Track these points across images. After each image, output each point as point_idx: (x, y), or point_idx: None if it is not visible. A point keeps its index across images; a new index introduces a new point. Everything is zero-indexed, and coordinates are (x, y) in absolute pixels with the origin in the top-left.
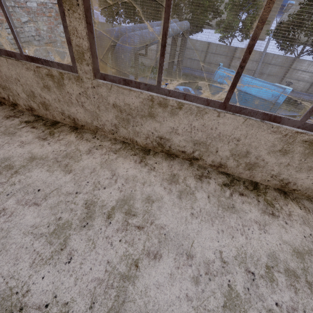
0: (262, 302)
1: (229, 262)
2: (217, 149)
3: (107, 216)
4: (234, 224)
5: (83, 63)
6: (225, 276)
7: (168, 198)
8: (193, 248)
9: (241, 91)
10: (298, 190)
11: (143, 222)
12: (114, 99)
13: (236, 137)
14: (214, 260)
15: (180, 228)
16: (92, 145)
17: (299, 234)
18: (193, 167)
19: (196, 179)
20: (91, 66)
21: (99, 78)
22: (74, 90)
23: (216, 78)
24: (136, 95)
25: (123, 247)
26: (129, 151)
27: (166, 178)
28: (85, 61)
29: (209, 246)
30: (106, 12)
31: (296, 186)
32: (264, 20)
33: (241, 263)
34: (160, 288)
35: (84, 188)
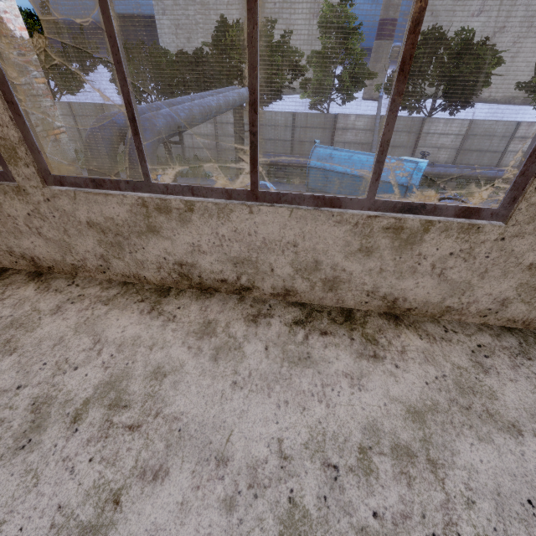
0: (349, 517)
1: (293, 457)
2: (271, 267)
3: (73, 419)
4: (308, 386)
5: (19, 164)
6: (284, 483)
7: (195, 363)
8: (230, 444)
9: (355, 175)
10: (414, 309)
11: (140, 416)
12: (87, 214)
13: (290, 241)
14: (267, 459)
15: (210, 412)
16: (64, 298)
17: (418, 380)
18: (244, 303)
19: (247, 323)
20: (34, 167)
21: (53, 185)
22: (17, 210)
23: (314, 162)
24: (118, 200)
25: (96, 470)
26: (133, 297)
27: (193, 331)
28: (21, 161)
29: (259, 435)
30: None
31: (408, 302)
32: (255, 65)
33: (316, 452)
34: (157, 535)
35: (36, 376)
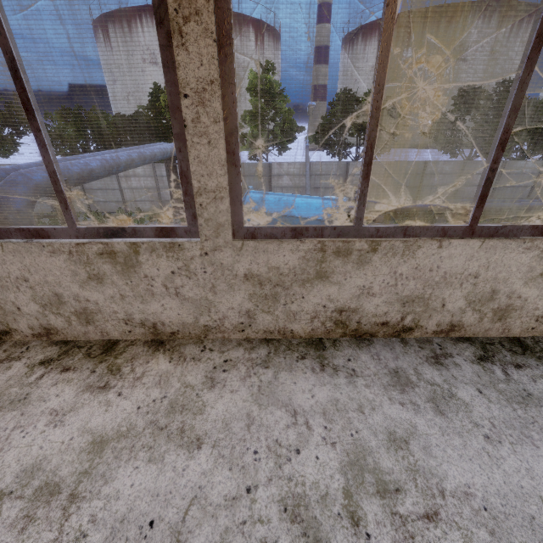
0: None
1: None
2: (16, 305)
3: None
4: None
5: None
6: None
7: None
8: None
9: (285, 215)
10: (177, 332)
11: None
12: None
13: (19, 276)
14: None
15: None
16: None
17: (132, 406)
18: None
19: None
20: None
21: None
22: None
23: (247, 206)
24: None
25: None
26: None
27: None
28: None
29: None
30: (64, 150)
31: (168, 326)
32: None
33: None
34: None
35: None
